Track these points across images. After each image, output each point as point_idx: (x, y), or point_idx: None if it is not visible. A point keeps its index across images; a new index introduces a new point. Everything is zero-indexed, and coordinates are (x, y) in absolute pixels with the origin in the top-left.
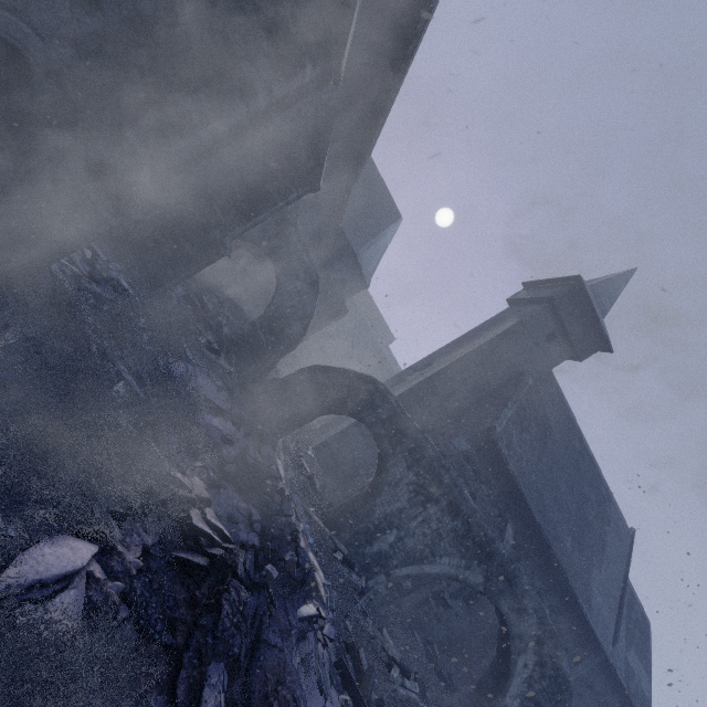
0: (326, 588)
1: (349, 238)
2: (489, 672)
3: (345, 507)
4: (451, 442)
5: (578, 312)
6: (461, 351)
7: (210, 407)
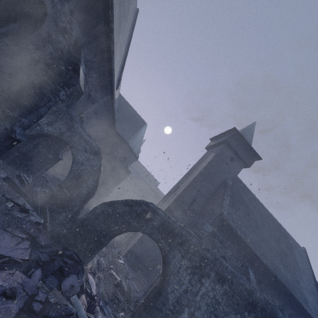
0: None
1: (122, 136)
2: None
3: (146, 302)
4: (202, 228)
5: (240, 144)
6: (192, 176)
7: (1, 261)
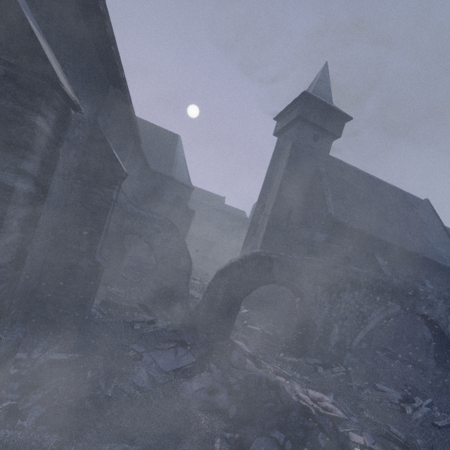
0: (333, 401)
1: (161, 171)
2: (436, 346)
3: (297, 336)
4: (314, 241)
5: (318, 111)
6: (275, 185)
7: (181, 373)
